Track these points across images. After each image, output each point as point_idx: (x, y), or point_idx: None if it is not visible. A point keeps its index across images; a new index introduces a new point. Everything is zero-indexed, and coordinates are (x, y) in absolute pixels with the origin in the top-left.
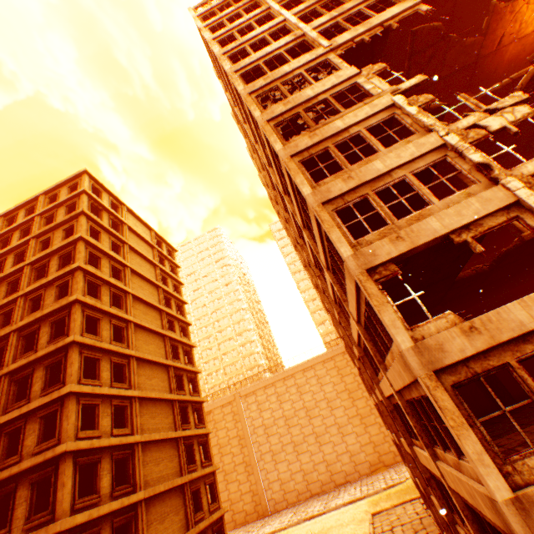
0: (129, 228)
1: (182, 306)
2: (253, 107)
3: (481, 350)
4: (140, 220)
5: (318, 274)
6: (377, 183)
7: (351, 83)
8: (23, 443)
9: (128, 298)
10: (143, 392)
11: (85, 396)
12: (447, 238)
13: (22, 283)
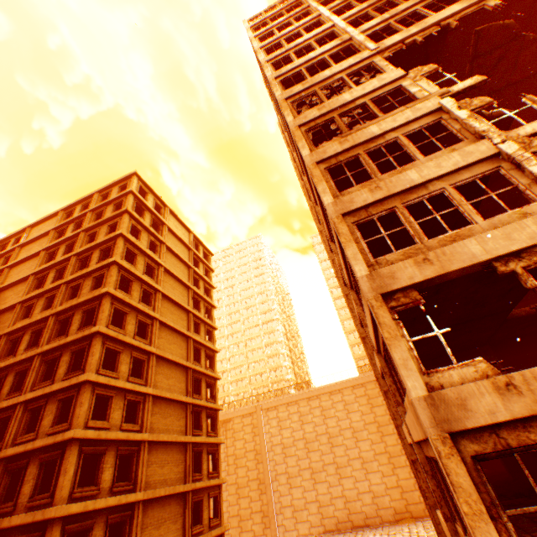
0: (169, 229)
1: (210, 310)
2: (286, 112)
3: (520, 417)
4: (181, 222)
5: (346, 293)
6: (409, 196)
7: (395, 86)
8: (41, 422)
9: (158, 296)
10: (157, 390)
11: (101, 386)
12: (489, 265)
13: (67, 271)
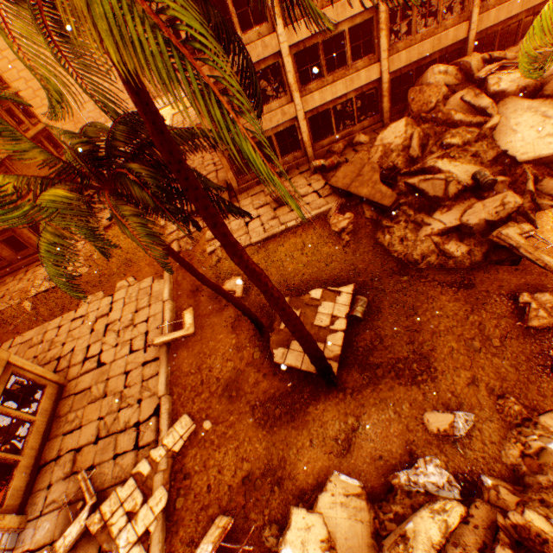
0: None
1: None
2: None
3: None
4: None
5: None
6: None
7: None
8: None
9: None
10: None
11: None
12: None
13: None
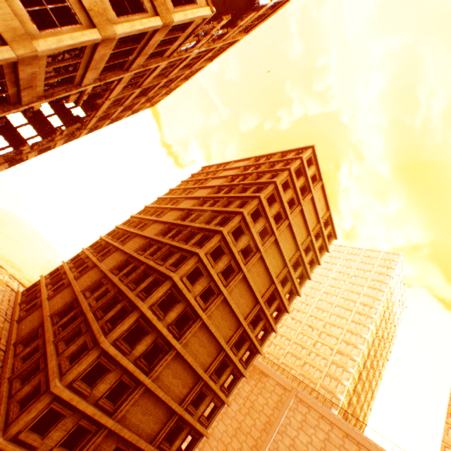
0: (312, 197)
1: (304, 278)
2: None
3: None
4: (325, 198)
5: None
6: None
7: None
8: (168, 259)
9: (271, 237)
10: (229, 296)
11: (202, 264)
12: None
13: (232, 191)
